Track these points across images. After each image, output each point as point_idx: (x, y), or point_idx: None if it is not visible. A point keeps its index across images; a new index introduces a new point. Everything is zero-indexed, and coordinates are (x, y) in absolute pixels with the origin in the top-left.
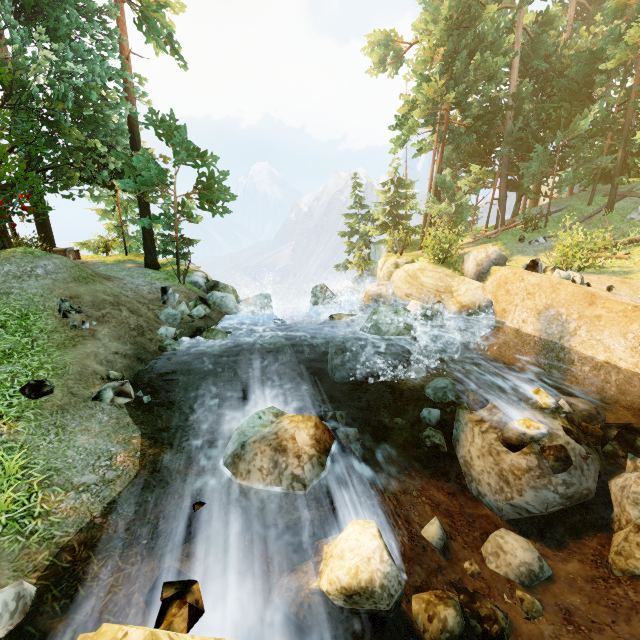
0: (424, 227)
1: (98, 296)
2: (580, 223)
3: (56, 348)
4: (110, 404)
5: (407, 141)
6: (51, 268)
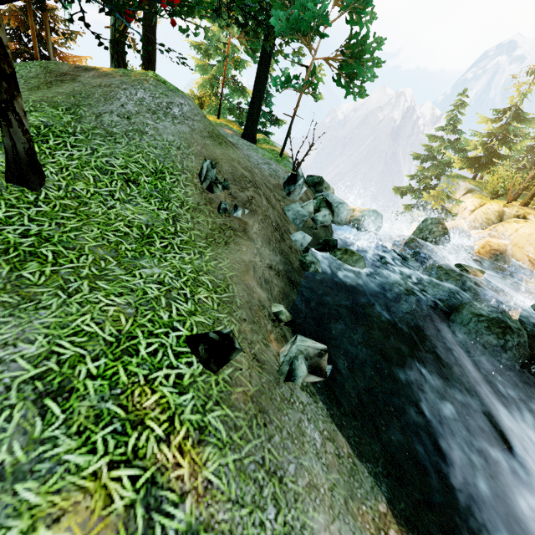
0: (534, 176)
1: (236, 167)
2: None
3: (205, 242)
4: (301, 386)
5: None
6: (187, 110)
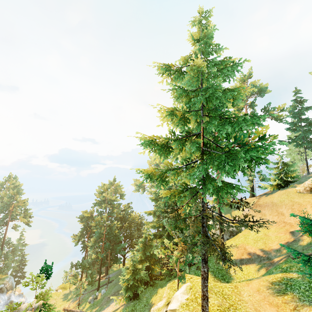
0: None
1: None
2: (93, 290)
3: None
4: None
5: (78, 244)
6: None
